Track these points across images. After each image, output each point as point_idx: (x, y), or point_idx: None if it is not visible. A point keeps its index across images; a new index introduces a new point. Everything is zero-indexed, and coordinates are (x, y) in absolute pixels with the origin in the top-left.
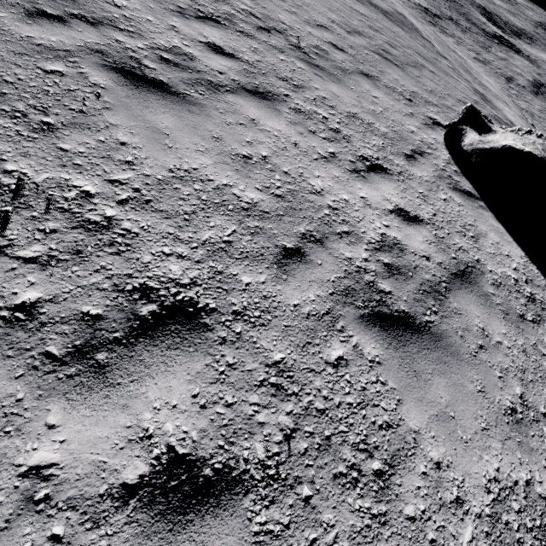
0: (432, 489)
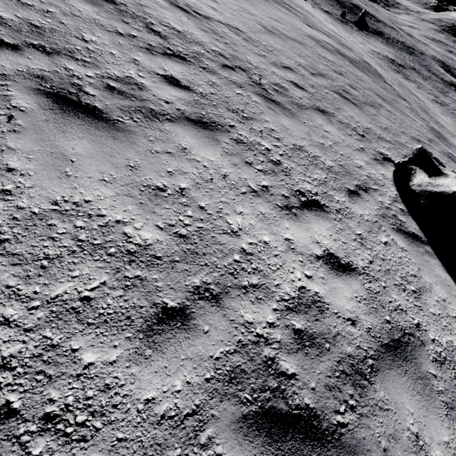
0: None
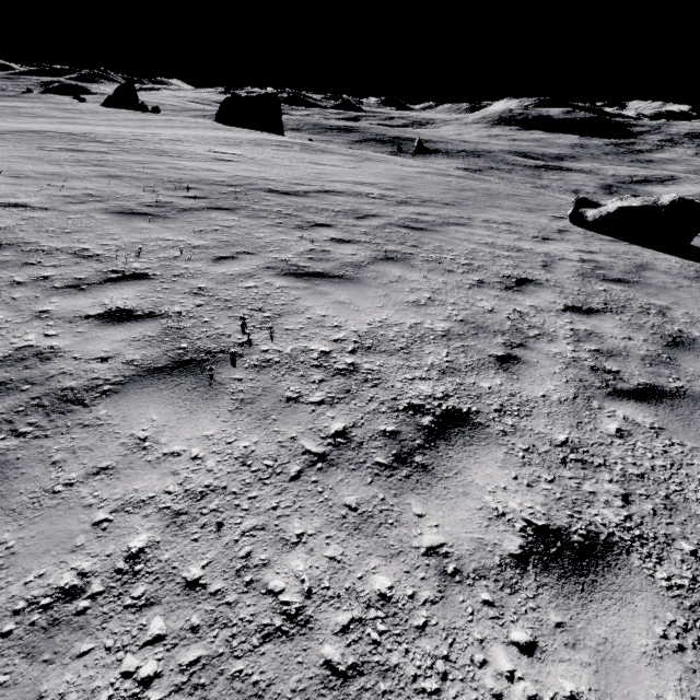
0: (689, 318)
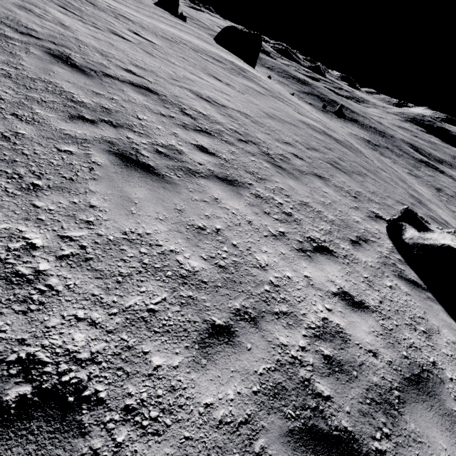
0: None
